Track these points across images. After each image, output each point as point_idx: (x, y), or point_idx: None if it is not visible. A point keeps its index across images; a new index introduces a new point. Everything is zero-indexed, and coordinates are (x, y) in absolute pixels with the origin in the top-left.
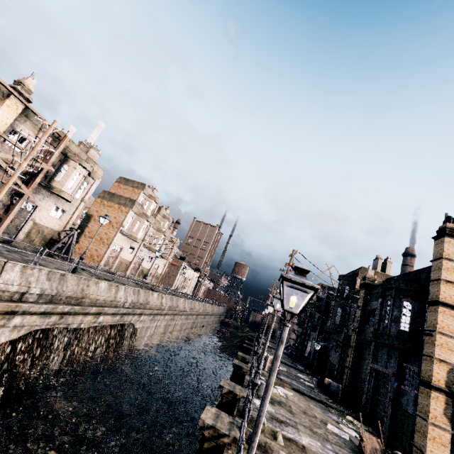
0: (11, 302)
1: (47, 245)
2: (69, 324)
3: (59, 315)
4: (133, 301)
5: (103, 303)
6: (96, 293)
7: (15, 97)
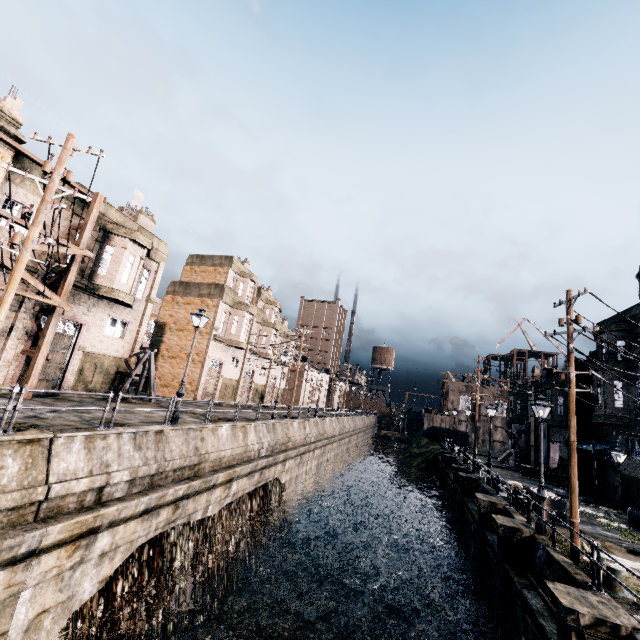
0: (83, 513)
1: (114, 384)
2: (191, 514)
3: (172, 505)
4: (270, 443)
5: (231, 460)
6: (217, 447)
7: None
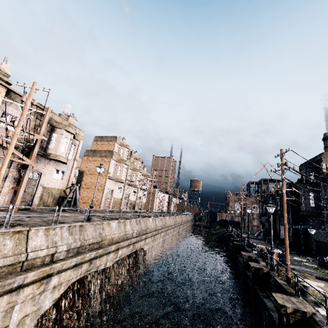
0: (44, 267)
1: (58, 203)
2: (98, 266)
3: (88, 262)
4: (137, 230)
5: (118, 239)
6: (111, 233)
7: None
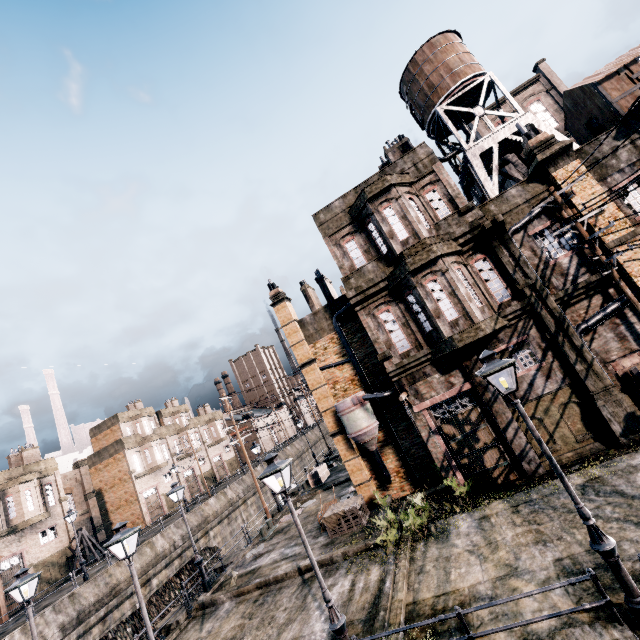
0: None
1: (70, 566)
2: (121, 618)
3: (100, 622)
4: (182, 534)
5: (146, 569)
6: (127, 571)
7: None
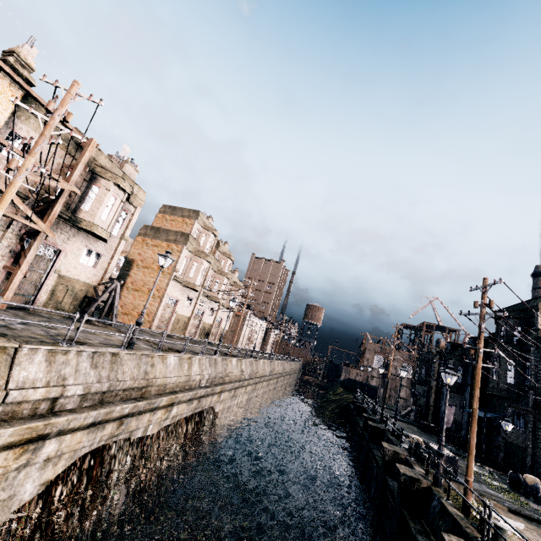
0: (35, 420)
1: (81, 307)
2: (132, 431)
3: (117, 421)
4: (210, 375)
5: (175, 386)
6: (165, 374)
7: (8, 76)
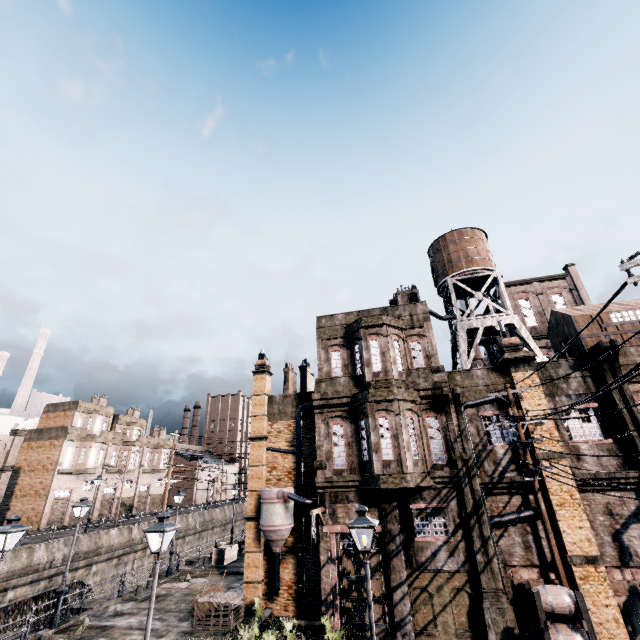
0: None
1: None
2: None
3: None
4: (66, 554)
5: (11, 575)
6: None
7: None
